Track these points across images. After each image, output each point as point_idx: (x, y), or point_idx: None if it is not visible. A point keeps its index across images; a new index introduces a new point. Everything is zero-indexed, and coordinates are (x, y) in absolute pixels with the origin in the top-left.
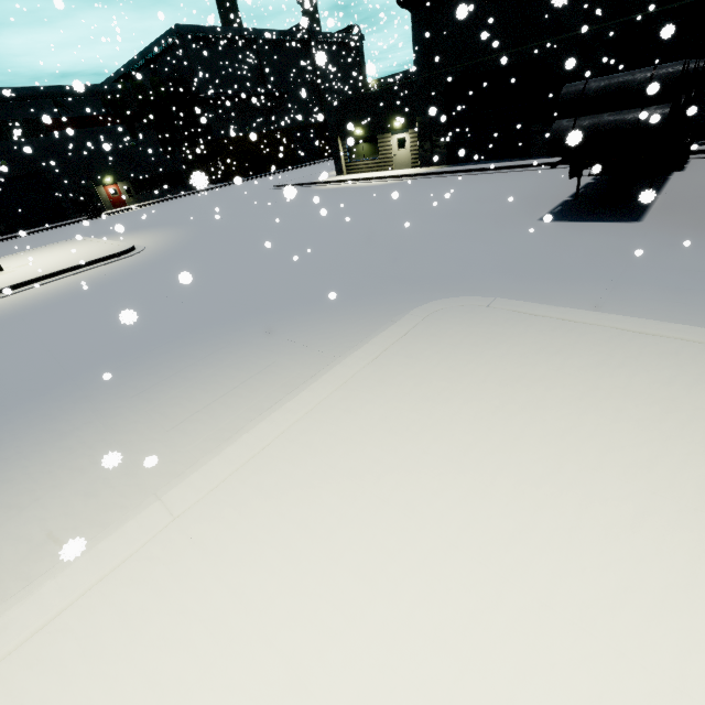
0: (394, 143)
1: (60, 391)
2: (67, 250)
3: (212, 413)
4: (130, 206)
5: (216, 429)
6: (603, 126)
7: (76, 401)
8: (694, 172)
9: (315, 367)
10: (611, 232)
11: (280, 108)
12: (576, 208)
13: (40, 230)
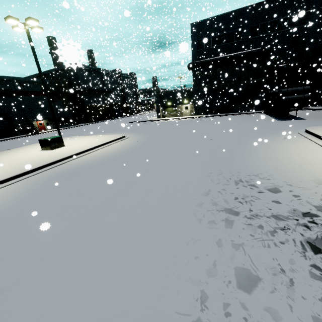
0: (184, 108)
1: (239, 151)
2: (81, 139)
3: (302, 145)
4: (49, 130)
5: (311, 146)
6: (295, 98)
7: (252, 151)
8: (293, 113)
9: (303, 139)
10: (305, 121)
11: (109, 96)
12: (282, 119)
13: (5, 139)
